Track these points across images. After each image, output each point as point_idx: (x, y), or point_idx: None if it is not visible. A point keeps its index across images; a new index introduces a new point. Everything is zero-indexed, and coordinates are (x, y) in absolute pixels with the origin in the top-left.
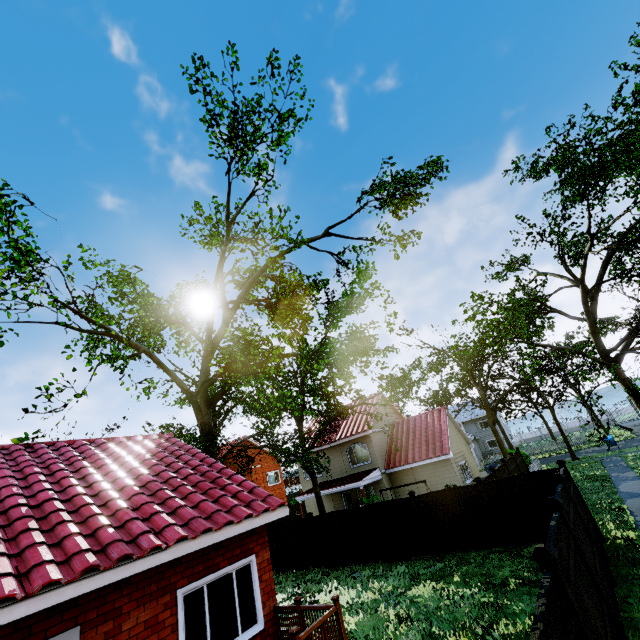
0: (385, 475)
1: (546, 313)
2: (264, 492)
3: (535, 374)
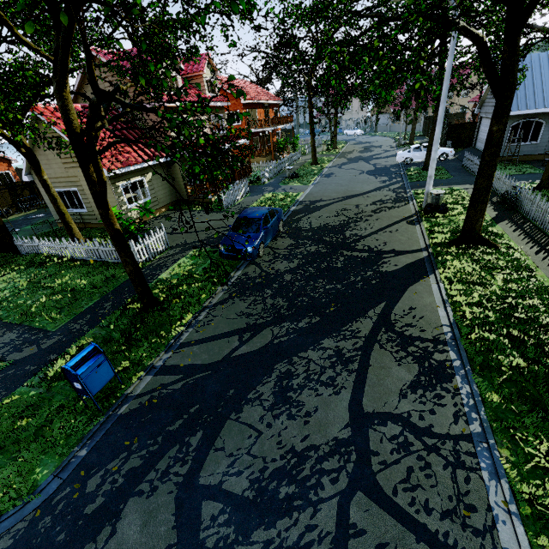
0: None
1: None
2: None
3: None
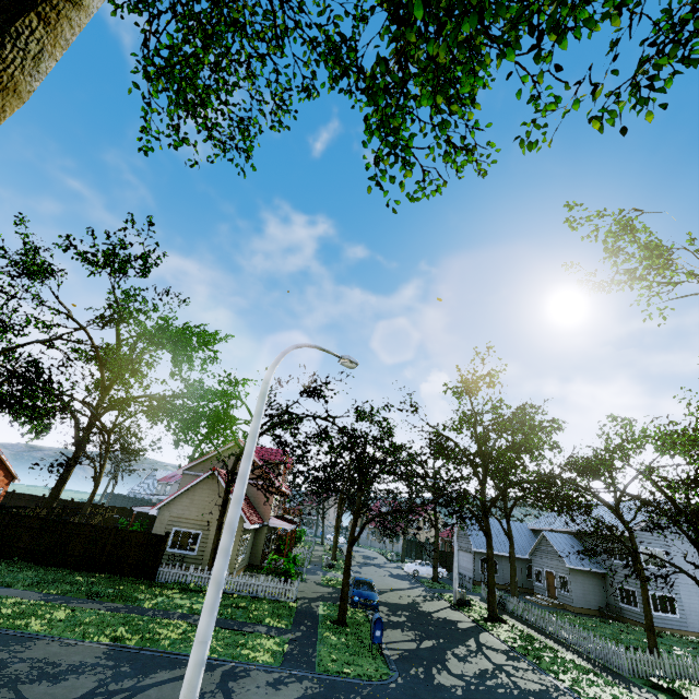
0: None
1: None
2: None
3: None
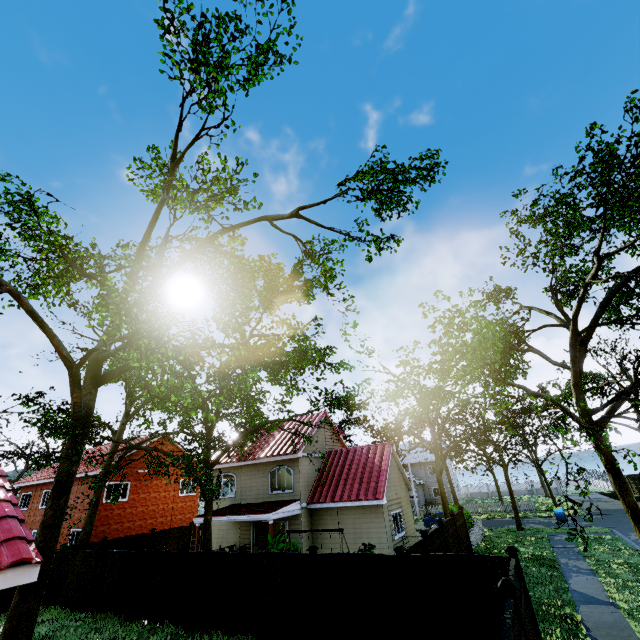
0: (306, 510)
1: (524, 351)
2: (10, 530)
3: (500, 420)
